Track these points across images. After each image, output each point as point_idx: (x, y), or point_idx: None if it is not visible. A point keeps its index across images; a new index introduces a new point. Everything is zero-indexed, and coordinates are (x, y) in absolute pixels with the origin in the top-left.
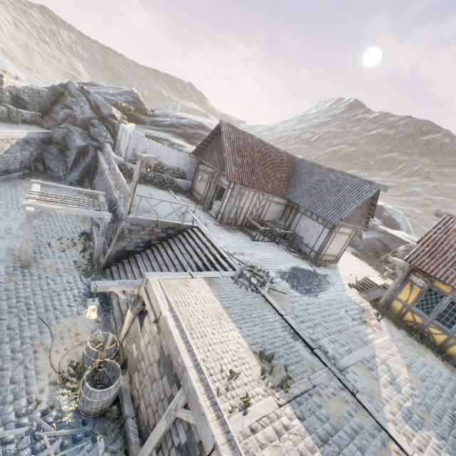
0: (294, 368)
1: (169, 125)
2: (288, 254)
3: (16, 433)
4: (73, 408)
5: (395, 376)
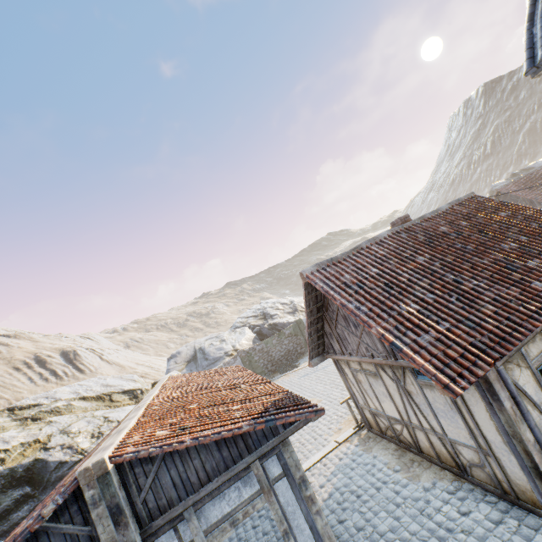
0: None
1: None
2: None
3: None
4: None
5: None
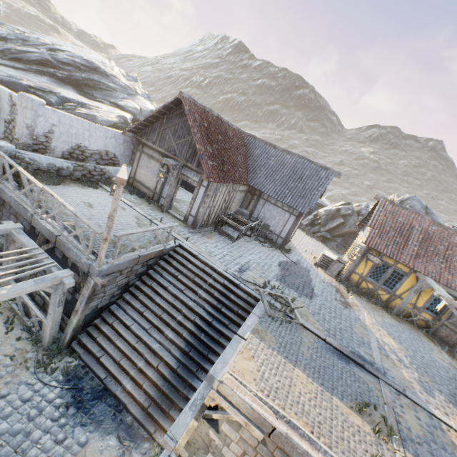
0: (374, 400)
1: (40, 62)
2: (263, 247)
3: None
4: None
5: (395, 352)
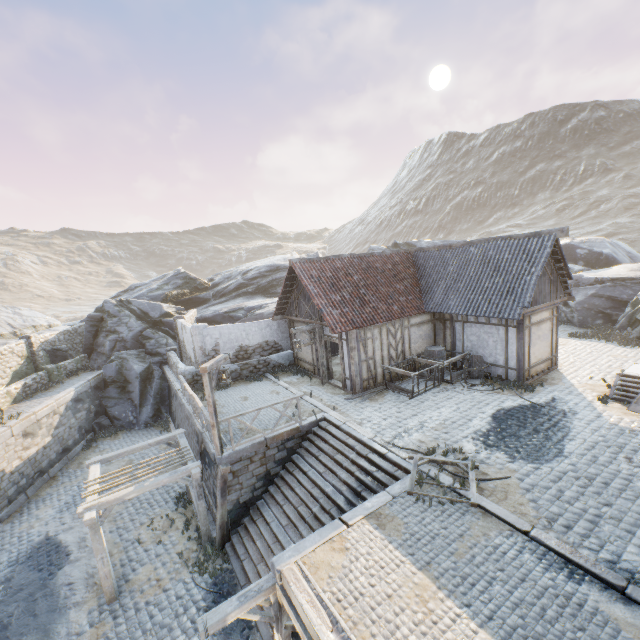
0: None
1: (237, 288)
2: (474, 392)
3: None
4: None
5: None
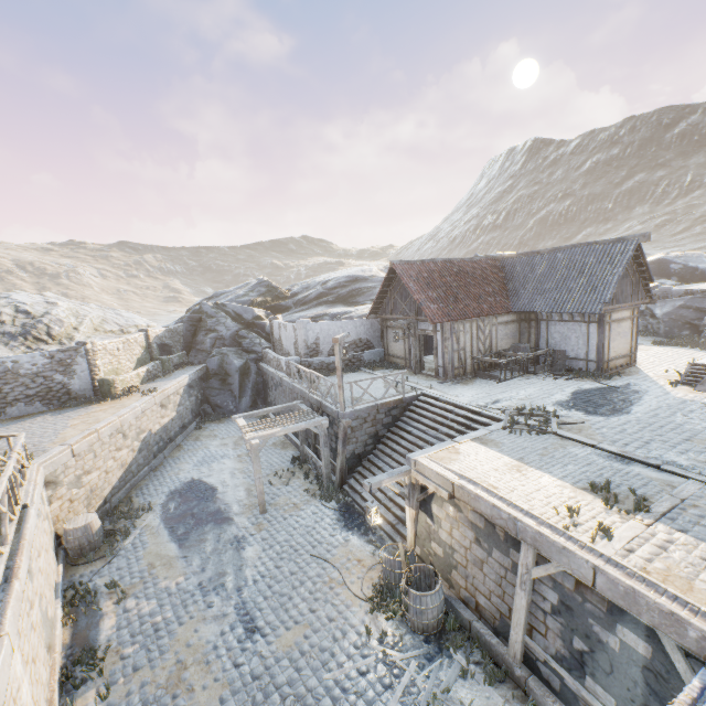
0: (644, 491)
1: (317, 297)
2: (556, 380)
3: (367, 663)
4: (406, 630)
5: None
